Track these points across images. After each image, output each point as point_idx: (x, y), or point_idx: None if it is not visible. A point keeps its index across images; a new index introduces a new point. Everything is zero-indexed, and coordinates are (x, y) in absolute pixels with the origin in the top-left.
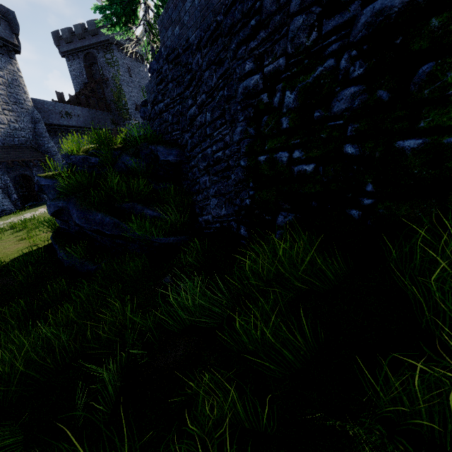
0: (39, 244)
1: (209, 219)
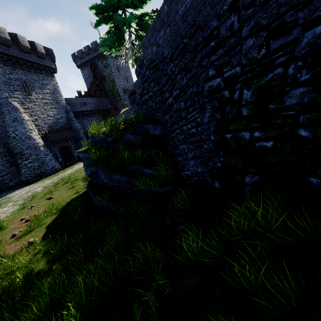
0: (79, 192)
1: (189, 174)
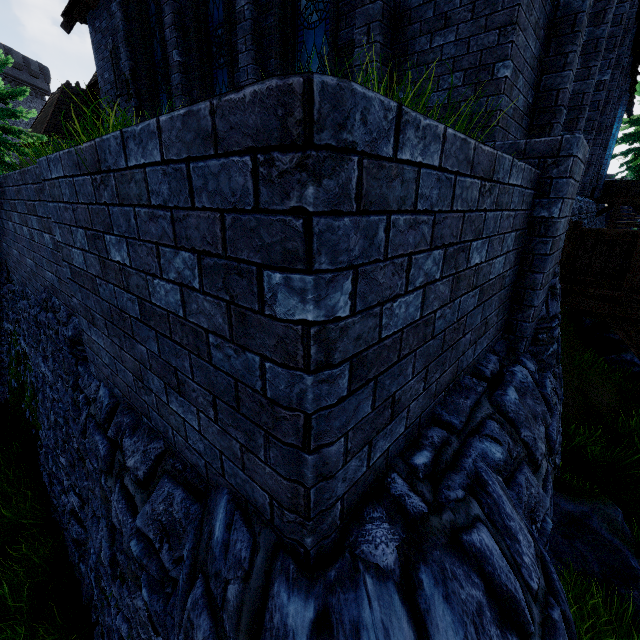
0: None
1: (2, 401)
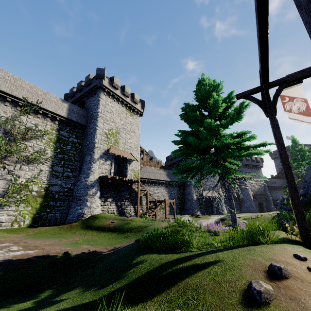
0: None
1: None
